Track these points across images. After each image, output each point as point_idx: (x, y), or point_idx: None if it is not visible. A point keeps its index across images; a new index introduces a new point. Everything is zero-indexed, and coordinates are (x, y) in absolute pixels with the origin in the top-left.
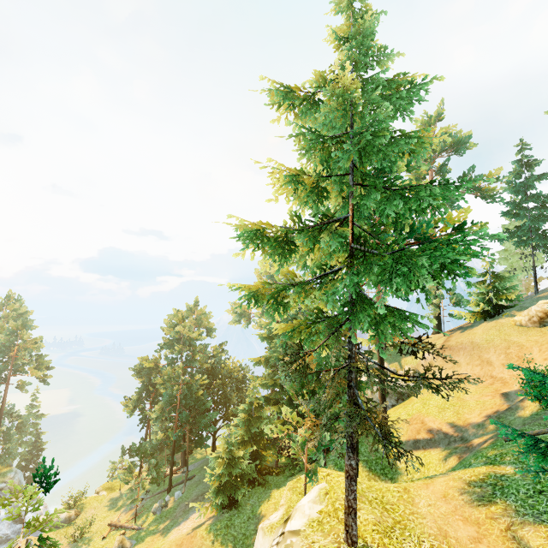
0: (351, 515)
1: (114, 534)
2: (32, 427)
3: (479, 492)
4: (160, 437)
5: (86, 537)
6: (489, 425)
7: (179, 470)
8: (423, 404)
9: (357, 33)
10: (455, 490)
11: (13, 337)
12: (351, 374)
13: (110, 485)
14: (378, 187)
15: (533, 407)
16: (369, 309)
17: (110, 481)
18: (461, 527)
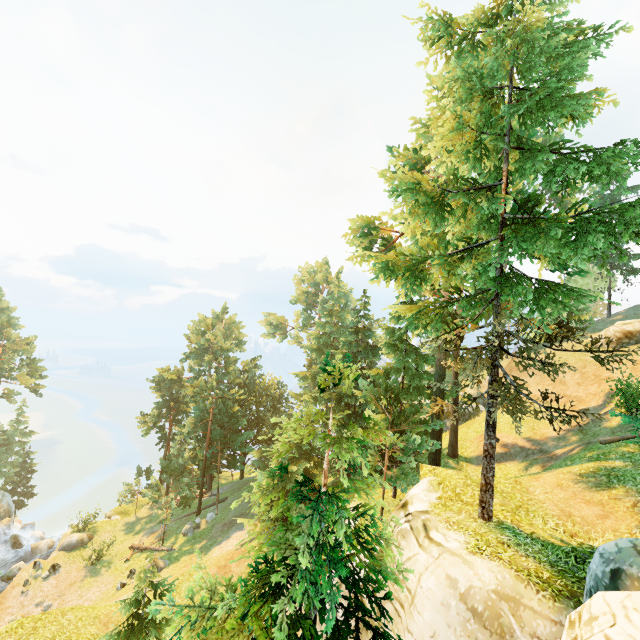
0: (489, 491)
1: (138, 557)
2: (18, 446)
3: (595, 481)
4: (187, 457)
5: (104, 560)
6: (571, 437)
7: (204, 494)
8: None
9: None
10: (567, 480)
11: None
12: (496, 353)
13: (122, 510)
14: (544, 150)
15: (619, 418)
16: (527, 283)
17: (122, 505)
18: (584, 508)
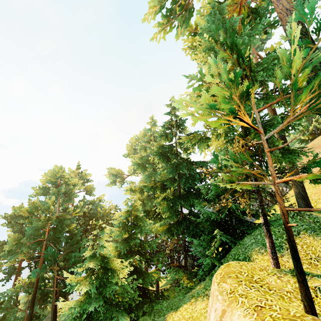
0: None
1: None
2: None
3: None
4: (20, 285)
5: None
6: None
7: None
8: None
9: None
10: None
11: None
12: None
13: None
14: None
15: None
16: None
17: None
18: None
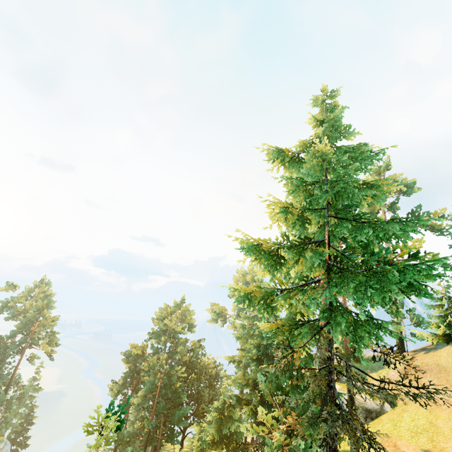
0: None
1: None
2: (29, 399)
3: None
4: (137, 426)
5: None
6: None
7: None
8: (393, 425)
9: (330, 119)
10: None
11: (37, 314)
12: (331, 375)
13: None
14: (349, 219)
15: None
16: (346, 316)
17: None
18: None
